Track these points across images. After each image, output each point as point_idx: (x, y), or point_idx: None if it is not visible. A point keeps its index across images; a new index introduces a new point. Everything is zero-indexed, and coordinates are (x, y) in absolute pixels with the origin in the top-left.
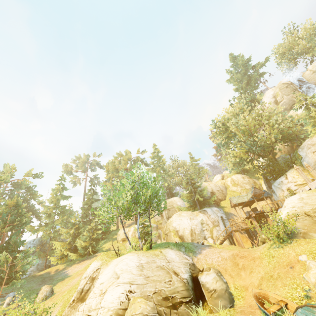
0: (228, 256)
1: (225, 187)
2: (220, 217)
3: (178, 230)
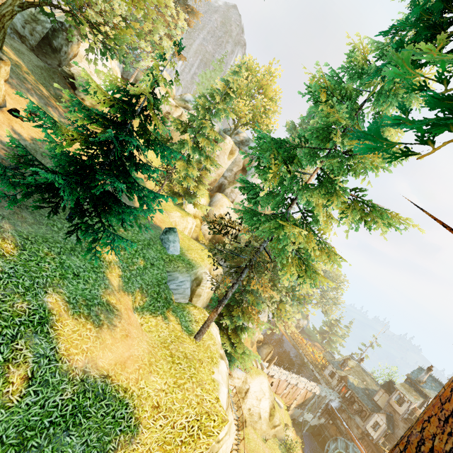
0: None
1: None
2: None
3: None
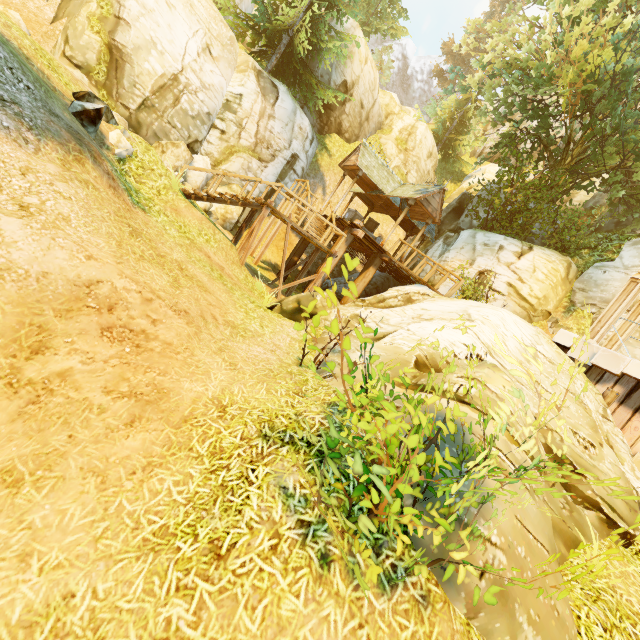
0: (43, 273)
1: (380, 124)
2: (290, 155)
3: (125, 20)
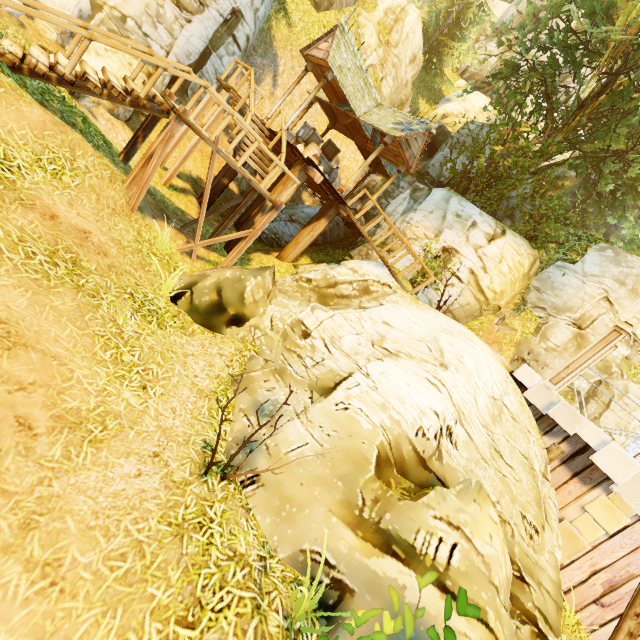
0: None
1: None
2: (230, 9)
3: None
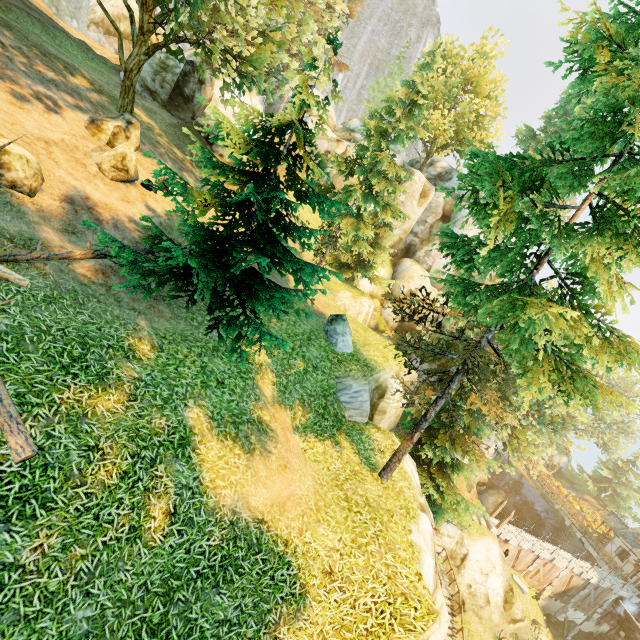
0: None
1: None
2: None
3: None
